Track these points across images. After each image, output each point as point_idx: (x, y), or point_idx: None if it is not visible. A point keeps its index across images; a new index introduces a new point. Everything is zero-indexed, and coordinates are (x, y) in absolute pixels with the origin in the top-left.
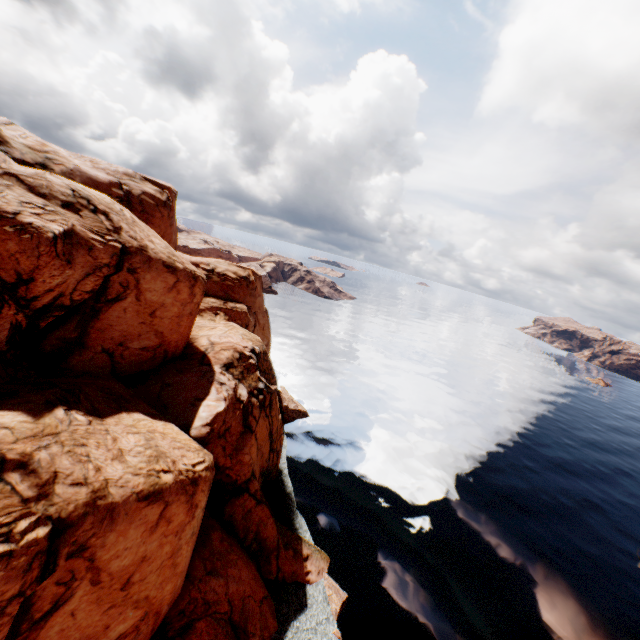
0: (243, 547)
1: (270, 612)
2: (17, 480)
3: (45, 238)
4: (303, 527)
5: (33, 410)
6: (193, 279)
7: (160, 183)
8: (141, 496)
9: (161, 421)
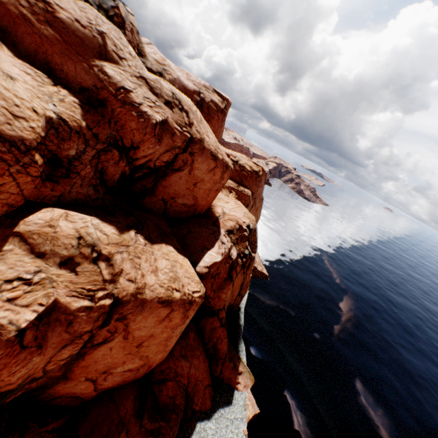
0: (204, 348)
1: (209, 395)
2: (103, 267)
3: (151, 123)
4: (243, 351)
5: (120, 228)
6: (225, 167)
7: (223, 95)
8: (160, 300)
9: (182, 255)
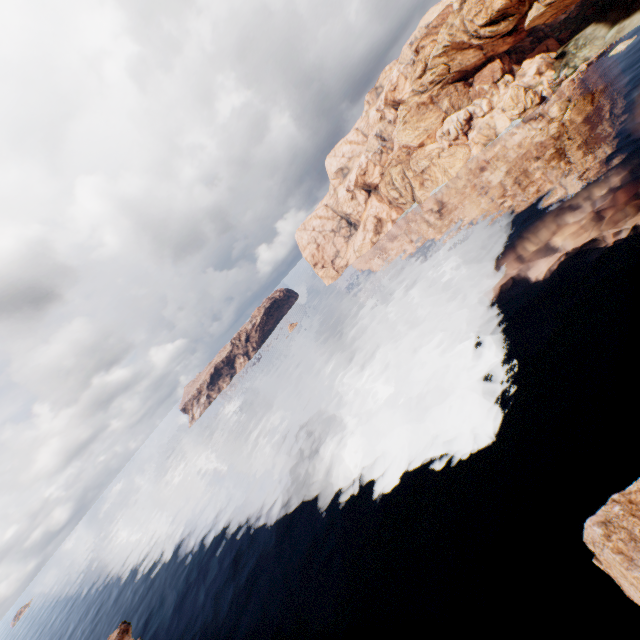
0: None
1: None
2: None
3: None
4: None
5: None
6: None
7: None
8: None
9: None
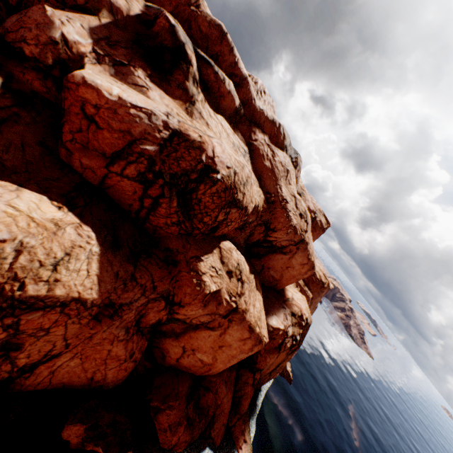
0: (233, 393)
1: (221, 433)
2: (239, 285)
3: (290, 223)
4: (251, 427)
5: (250, 269)
6: (312, 267)
7: (328, 220)
8: (250, 325)
9: (263, 308)
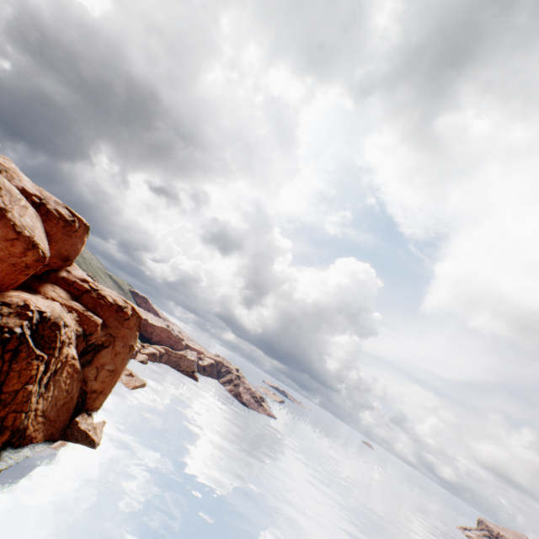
0: None
1: None
2: None
3: None
4: None
5: None
6: (32, 246)
7: (76, 214)
8: None
9: None
